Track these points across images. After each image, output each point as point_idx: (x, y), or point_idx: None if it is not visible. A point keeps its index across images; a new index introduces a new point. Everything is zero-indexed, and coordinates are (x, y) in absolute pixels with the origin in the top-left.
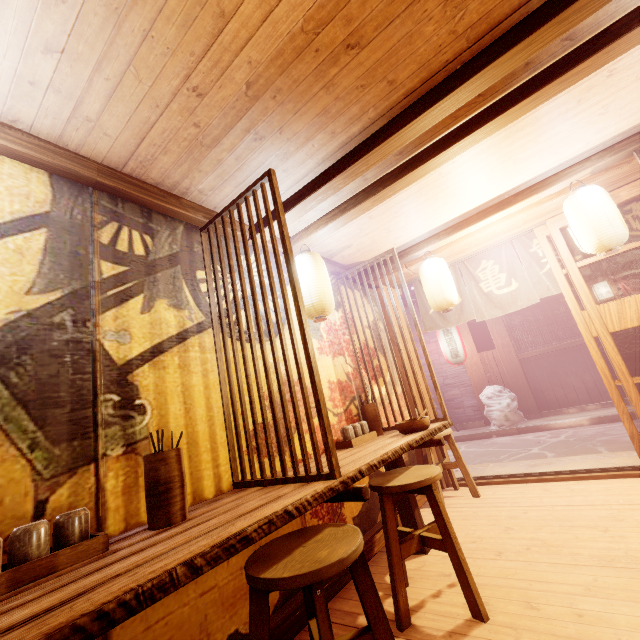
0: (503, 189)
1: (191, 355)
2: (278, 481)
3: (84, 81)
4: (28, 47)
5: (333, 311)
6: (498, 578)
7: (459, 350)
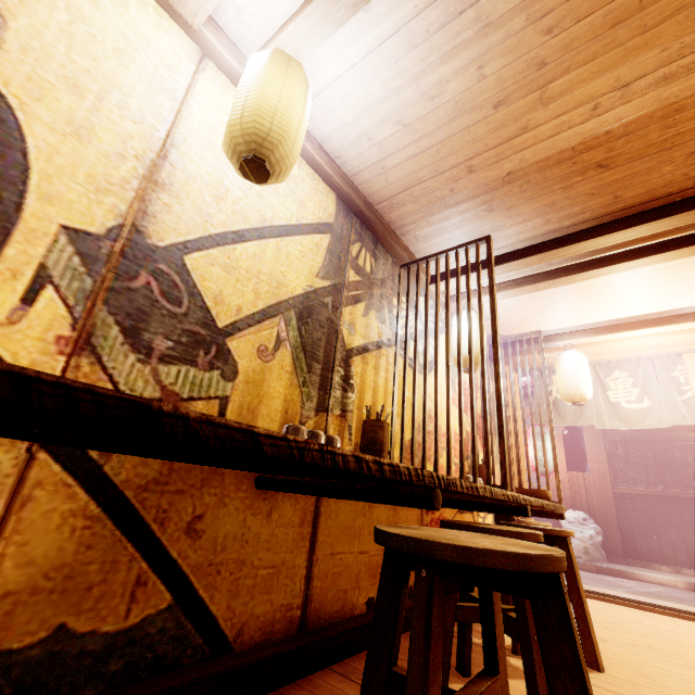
0: (667, 307)
1: (381, 362)
2: None
3: (403, 145)
4: (387, 119)
5: None
6: (606, 653)
7: (549, 460)
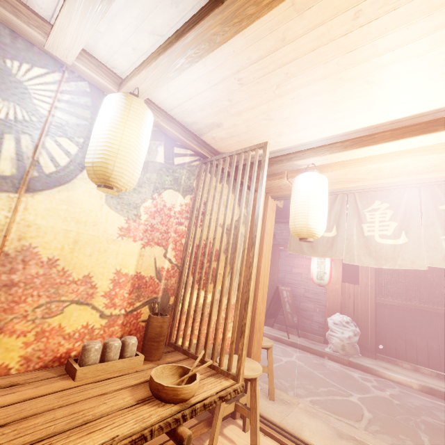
0: None
1: None
2: None
3: None
4: None
5: (176, 194)
6: None
7: (325, 274)
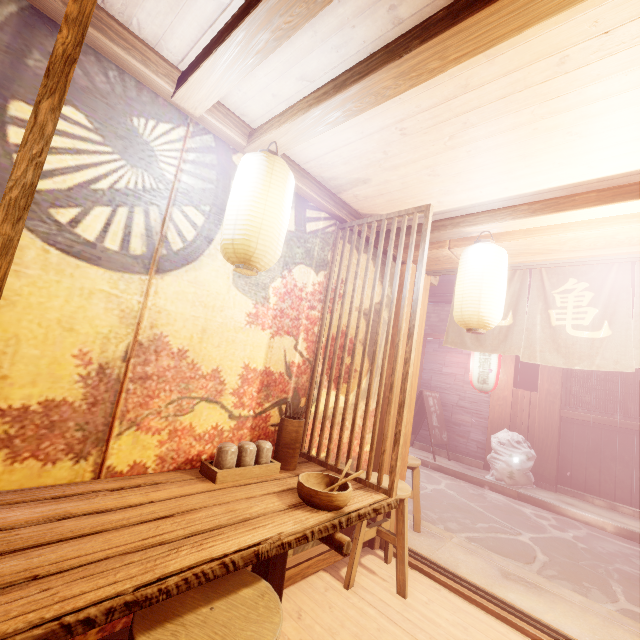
0: None
1: None
2: None
3: None
4: None
5: (308, 270)
6: None
7: (490, 377)
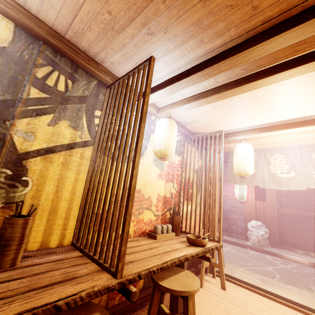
0: (309, 113)
1: (73, 158)
2: (90, 256)
3: None
4: None
5: (176, 155)
6: None
7: (244, 196)
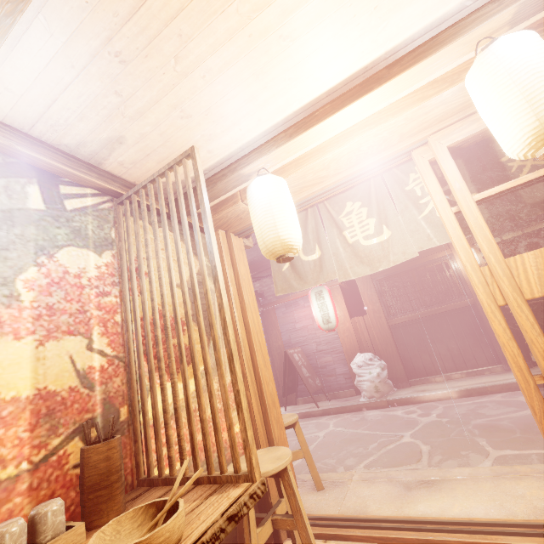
0: (370, 50)
1: None
2: None
3: None
4: None
5: (84, 252)
6: None
7: (331, 316)
